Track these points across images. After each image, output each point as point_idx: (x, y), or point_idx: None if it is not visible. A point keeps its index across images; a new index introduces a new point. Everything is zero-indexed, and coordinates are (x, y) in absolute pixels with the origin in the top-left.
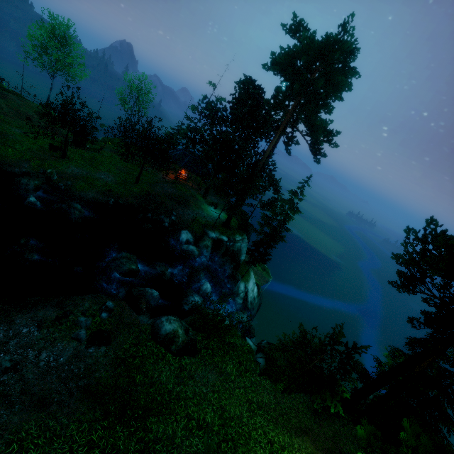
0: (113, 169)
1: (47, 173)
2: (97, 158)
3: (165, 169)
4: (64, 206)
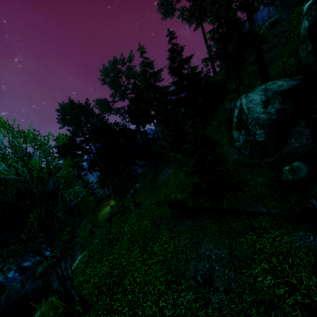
0: None
1: None
2: None
3: None
4: None
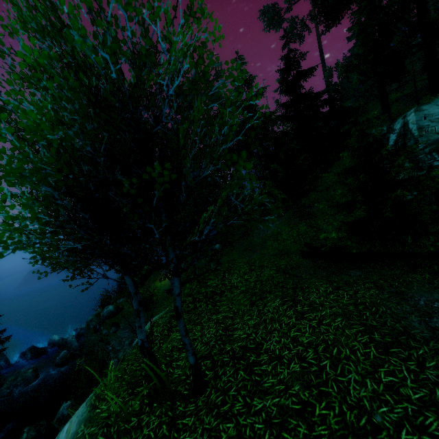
0: None
1: None
2: None
3: None
4: None
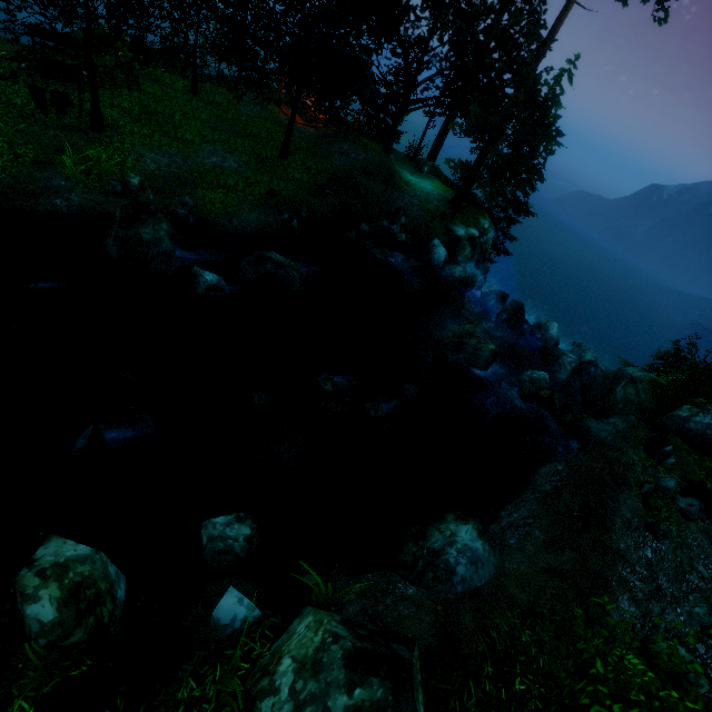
0: (207, 133)
1: (136, 189)
2: (153, 108)
3: (272, 103)
4: (272, 267)
